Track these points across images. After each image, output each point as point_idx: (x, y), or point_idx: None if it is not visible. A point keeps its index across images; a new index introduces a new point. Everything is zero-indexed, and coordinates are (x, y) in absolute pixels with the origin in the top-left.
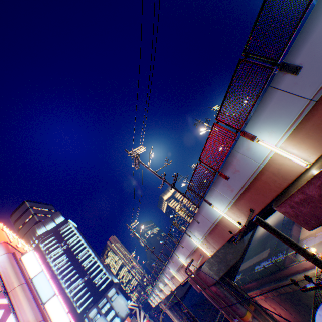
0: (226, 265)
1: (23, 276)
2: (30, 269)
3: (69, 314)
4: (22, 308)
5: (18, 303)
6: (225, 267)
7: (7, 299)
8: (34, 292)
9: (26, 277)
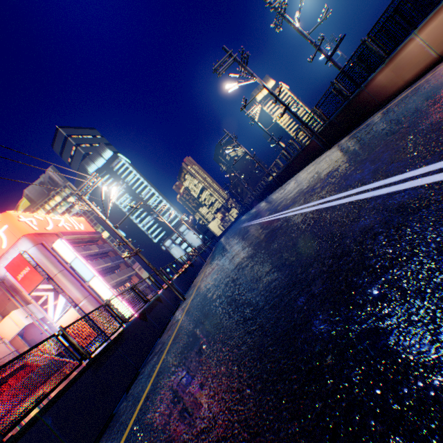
0: None
1: (60, 264)
2: (66, 256)
3: (112, 289)
4: (69, 289)
5: (64, 285)
6: None
7: (55, 283)
8: (75, 276)
9: (63, 264)
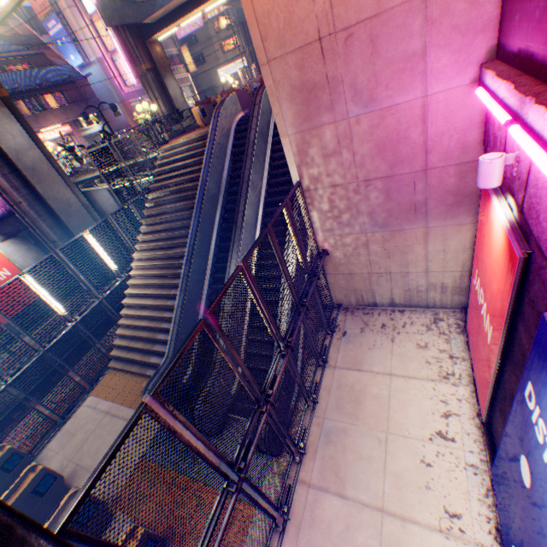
0: (122, 21)
1: None
2: None
3: None
4: None
5: None
6: (120, 22)
7: None
8: None
9: None
